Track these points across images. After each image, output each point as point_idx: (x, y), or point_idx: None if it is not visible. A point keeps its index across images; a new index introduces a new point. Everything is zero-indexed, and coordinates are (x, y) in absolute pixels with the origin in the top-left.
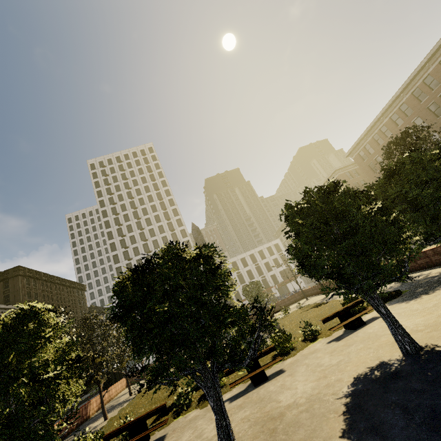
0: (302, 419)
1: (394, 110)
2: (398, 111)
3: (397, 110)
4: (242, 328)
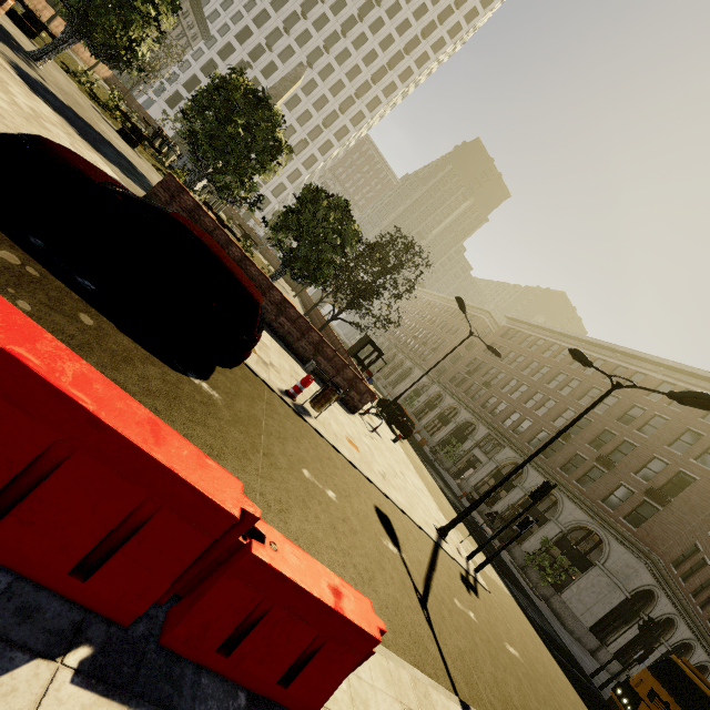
0: (81, 111)
1: (564, 344)
2: (562, 348)
3: (564, 346)
4: (113, 38)
